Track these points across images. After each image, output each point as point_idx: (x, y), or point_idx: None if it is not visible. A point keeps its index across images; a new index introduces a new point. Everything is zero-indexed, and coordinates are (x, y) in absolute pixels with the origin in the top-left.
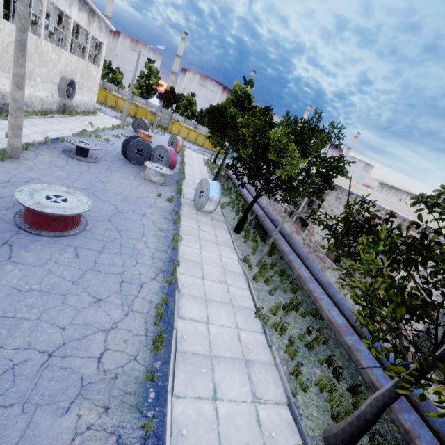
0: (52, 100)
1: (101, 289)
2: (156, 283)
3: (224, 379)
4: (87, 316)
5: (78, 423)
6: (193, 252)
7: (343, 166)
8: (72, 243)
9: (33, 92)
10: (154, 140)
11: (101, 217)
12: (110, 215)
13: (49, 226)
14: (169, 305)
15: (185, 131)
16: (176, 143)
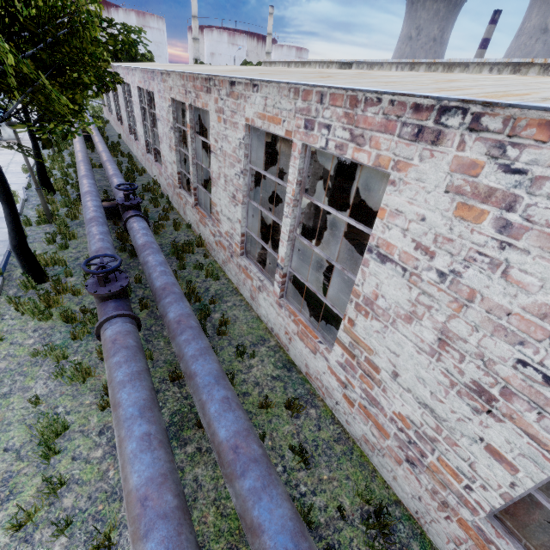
0: None
1: None
2: None
3: None
4: None
5: None
6: None
7: None
8: None
9: None
10: None
11: None
12: None
13: None
14: None
15: None
16: None
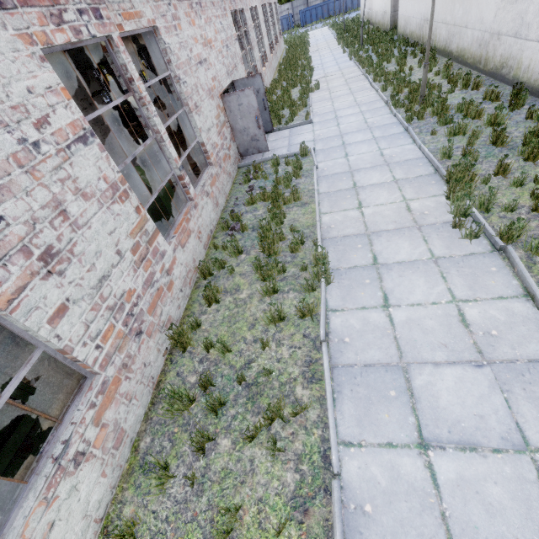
0: None
1: None
2: None
3: None
4: None
5: None
6: None
7: None
8: None
9: None
10: None
11: None
12: None
13: None
14: None
15: None
16: None
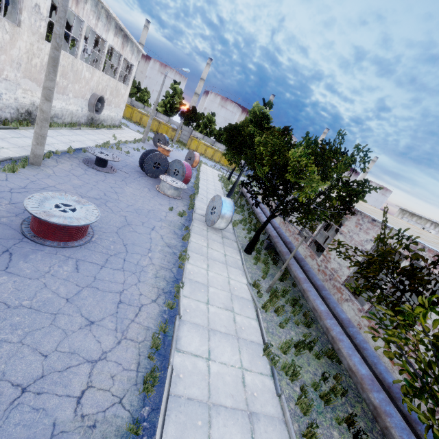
0: (81, 114)
1: (95, 310)
2: (156, 306)
3: (222, 438)
4: (75, 341)
5: None
6: (200, 272)
7: (368, 192)
8: (75, 254)
9: (65, 105)
10: (172, 154)
11: (109, 229)
12: (119, 227)
13: (54, 235)
14: (167, 334)
15: (203, 147)
16: (193, 158)
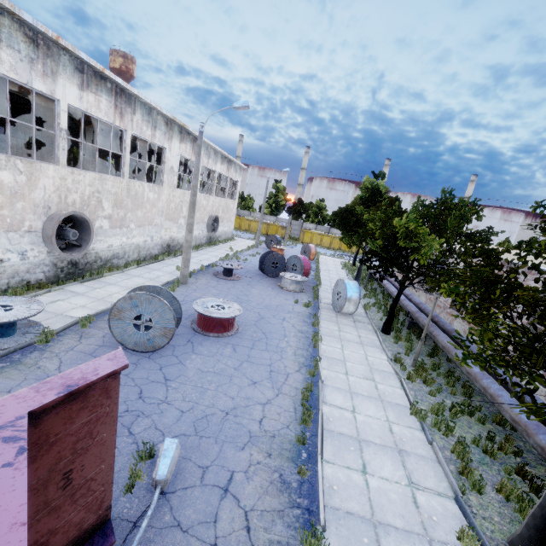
0: (202, 236)
1: (255, 375)
2: (300, 374)
3: (373, 460)
4: (248, 392)
5: (251, 458)
6: (335, 350)
7: (488, 238)
8: (230, 341)
9: None
10: (286, 252)
11: (249, 323)
12: (255, 320)
13: (214, 328)
14: (313, 393)
15: (318, 237)
16: (308, 251)
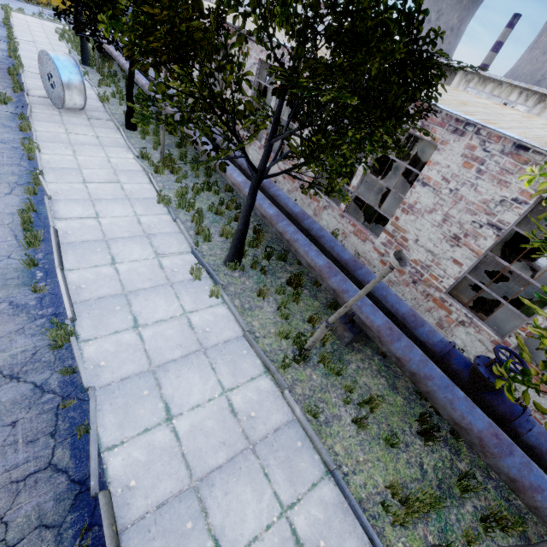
0: None
1: None
2: (13, 197)
3: (123, 251)
4: None
5: None
6: (64, 159)
7: None
8: None
9: None
10: None
11: None
12: None
13: None
14: (40, 212)
15: None
16: None
